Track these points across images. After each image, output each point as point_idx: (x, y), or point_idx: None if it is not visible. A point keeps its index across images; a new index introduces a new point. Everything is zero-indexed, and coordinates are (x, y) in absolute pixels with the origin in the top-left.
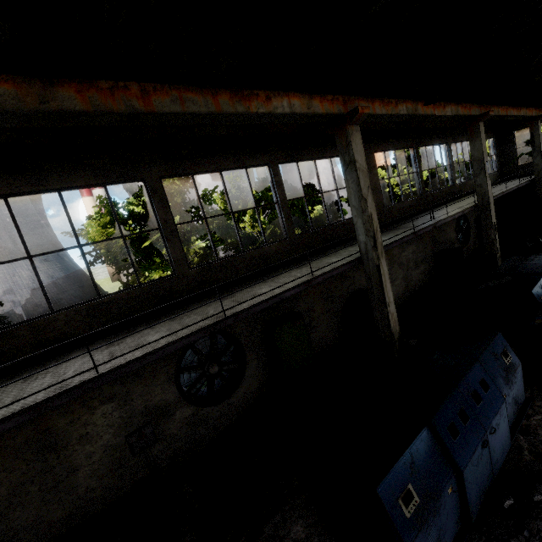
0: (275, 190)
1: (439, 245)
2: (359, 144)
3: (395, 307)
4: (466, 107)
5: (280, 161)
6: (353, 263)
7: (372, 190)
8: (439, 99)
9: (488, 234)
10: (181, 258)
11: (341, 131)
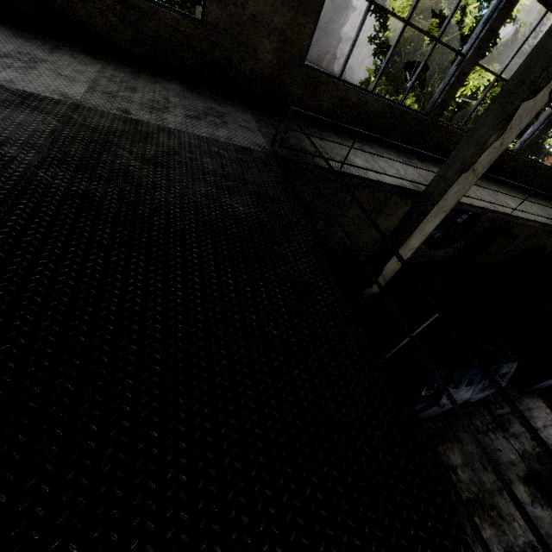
0: None
1: None
2: None
3: None
4: None
5: None
6: None
7: None
8: None
9: None
10: (532, 144)
11: None
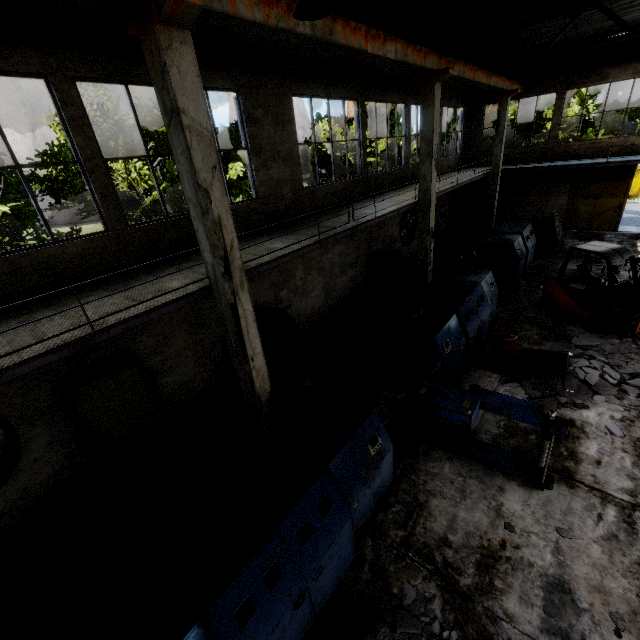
0: (70, 135)
1: (377, 244)
2: (191, 74)
3: (264, 360)
4: (420, 53)
5: (78, 74)
6: (198, 295)
7: (284, 159)
8: (324, 13)
9: (423, 241)
10: None
11: (149, 35)
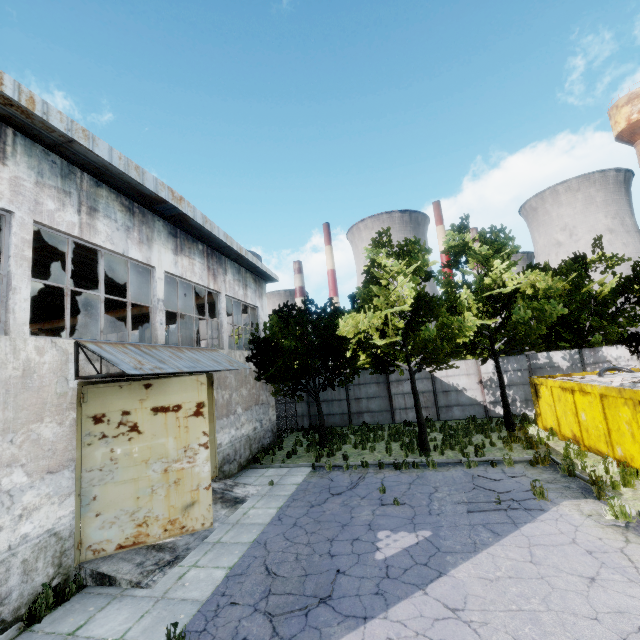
0: None
1: None
2: None
3: None
4: None
5: None
6: None
7: None
8: None
9: None
10: None
11: None
